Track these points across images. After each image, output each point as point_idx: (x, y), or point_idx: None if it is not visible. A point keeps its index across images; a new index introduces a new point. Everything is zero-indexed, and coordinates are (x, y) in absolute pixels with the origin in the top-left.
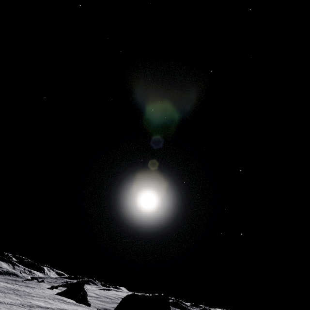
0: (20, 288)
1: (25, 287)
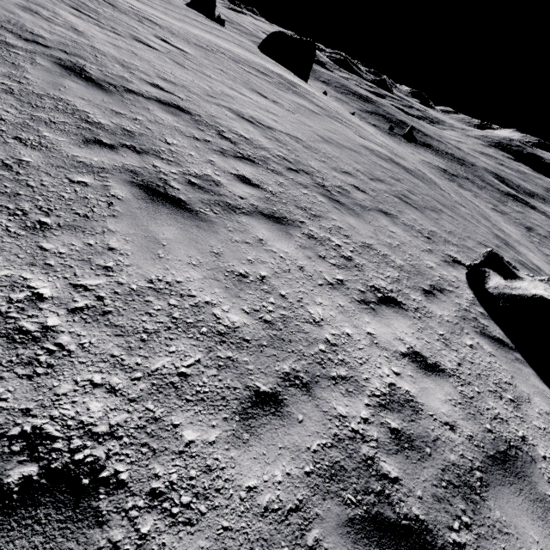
0: None
1: None
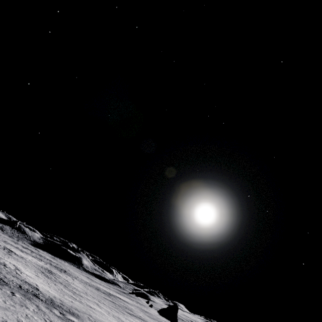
0: (143, 308)
1: (141, 305)
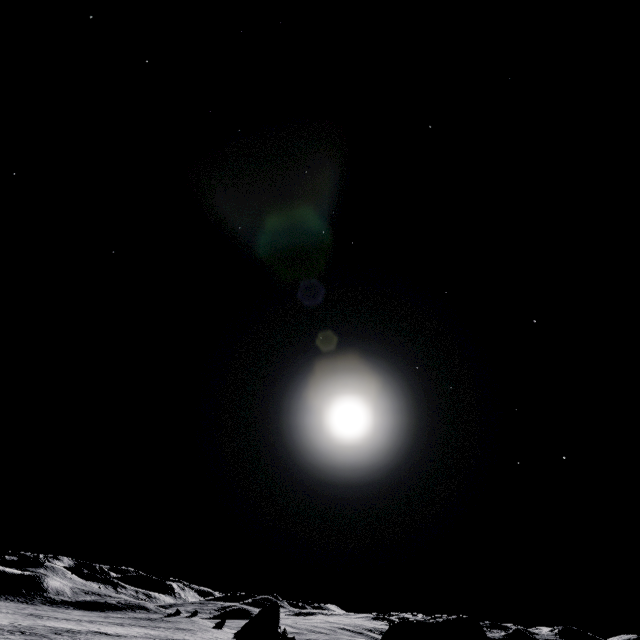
0: (174, 635)
1: (179, 631)
